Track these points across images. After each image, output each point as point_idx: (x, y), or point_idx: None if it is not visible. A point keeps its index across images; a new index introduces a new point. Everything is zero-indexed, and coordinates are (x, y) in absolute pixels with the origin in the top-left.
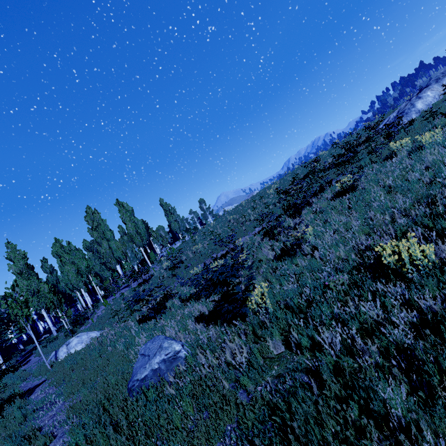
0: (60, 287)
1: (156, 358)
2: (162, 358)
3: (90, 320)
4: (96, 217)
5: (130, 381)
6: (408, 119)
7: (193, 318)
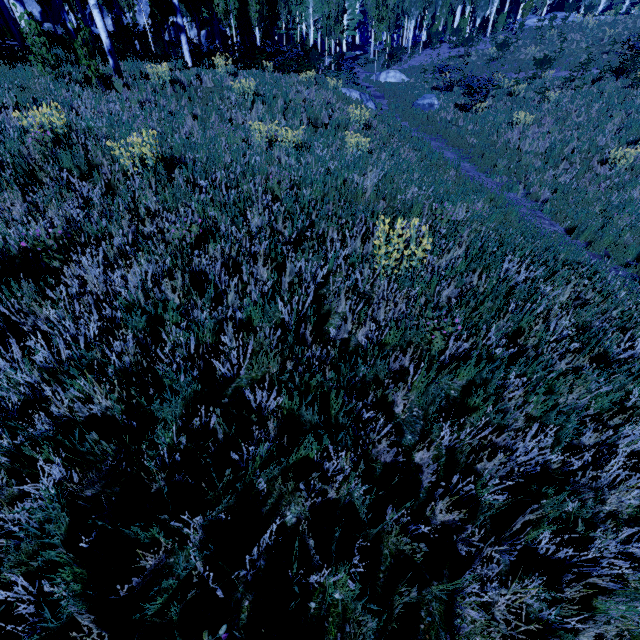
0: None
1: (427, 100)
2: (429, 102)
3: (403, 65)
4: None
5: (415, 102)
6: None
7: (454, 102)
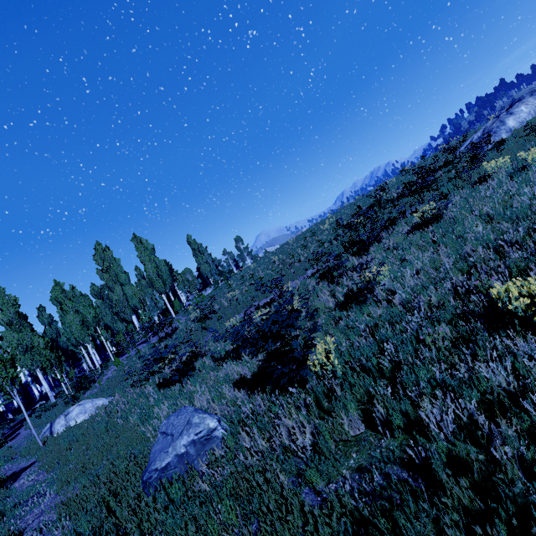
0: (61, 342)
1: (182, 439)
2: (191, 439)
3: (98, 384)
4: (107, 256)
5: (146, 471)
6: (496, 139)
7: (231, 383)
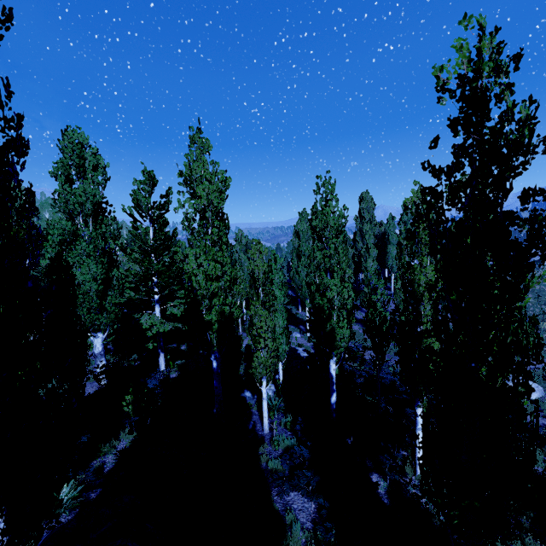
0: None
1: None
2: None
3: None
4: (372, 208)
5: None
6: None
7: None
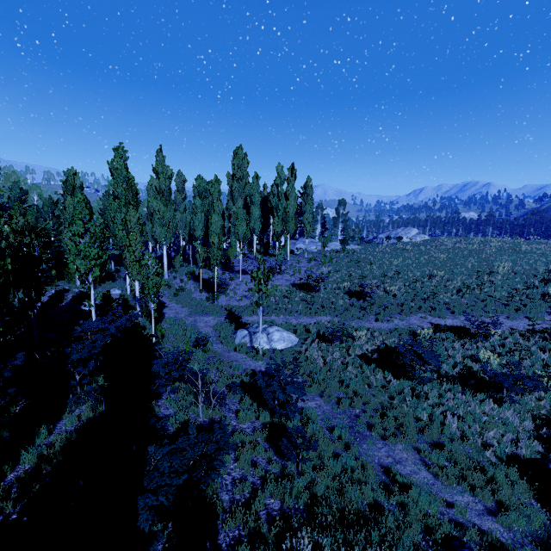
0: None
1: None
2: None
3: (232, 295)
4: (244, 165)
5: None
6: None
7: (531, 435)
